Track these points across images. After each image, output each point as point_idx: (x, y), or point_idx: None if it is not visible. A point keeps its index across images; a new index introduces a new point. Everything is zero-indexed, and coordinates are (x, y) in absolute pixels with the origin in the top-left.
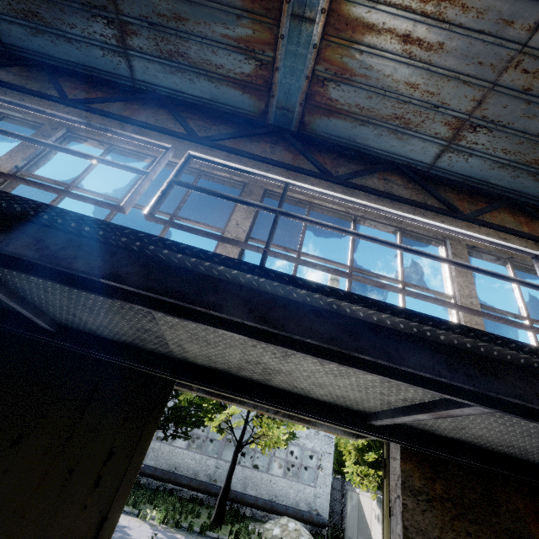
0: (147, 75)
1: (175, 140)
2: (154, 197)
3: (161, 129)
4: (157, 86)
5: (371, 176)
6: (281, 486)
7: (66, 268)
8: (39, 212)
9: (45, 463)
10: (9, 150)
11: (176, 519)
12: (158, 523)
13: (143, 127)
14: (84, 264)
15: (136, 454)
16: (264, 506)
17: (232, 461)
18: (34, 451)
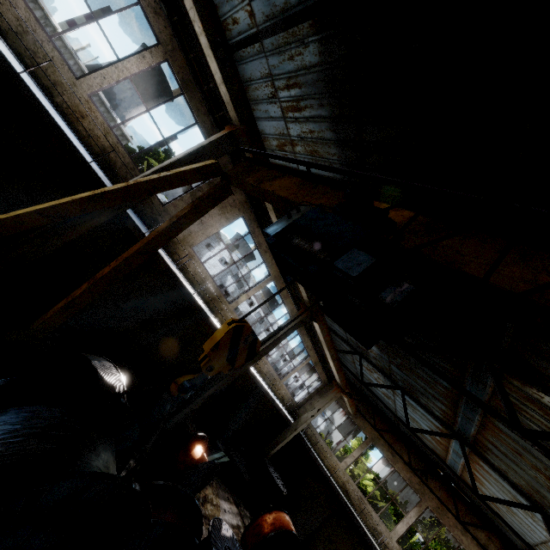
0: (402, 429)
1: (403, 463)
2: (380, 544)
3: (400, 456)
4: (405, 432)
5: (482, 531)
6: None
7: (371, 546)
8: (370, 539)
9: (351, 548)
10: (358, 447)
11: None
12: None
13: (395, 452)
14: (372, 547)
15: None
16: None
17: None
18: (350, 543)
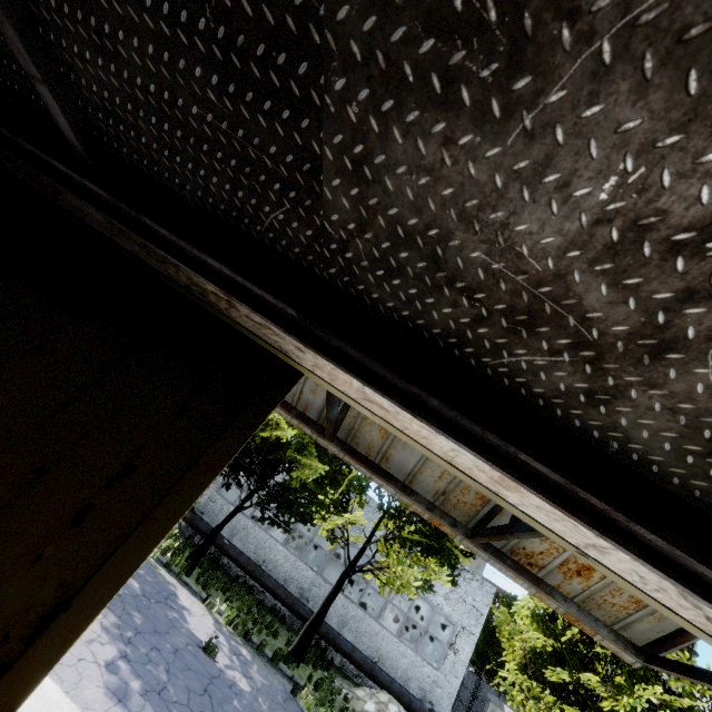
0: None
1: None
2: None
3: None
4: None
5: None
6: (391, 647)
7: None
8: None
9: (5, 435)
10: None
11: (247, 627)
12: (225, 622)
13: None
14: None
15: (176, 489)
16: (361, 663)
17: (335, 585)
18: None
